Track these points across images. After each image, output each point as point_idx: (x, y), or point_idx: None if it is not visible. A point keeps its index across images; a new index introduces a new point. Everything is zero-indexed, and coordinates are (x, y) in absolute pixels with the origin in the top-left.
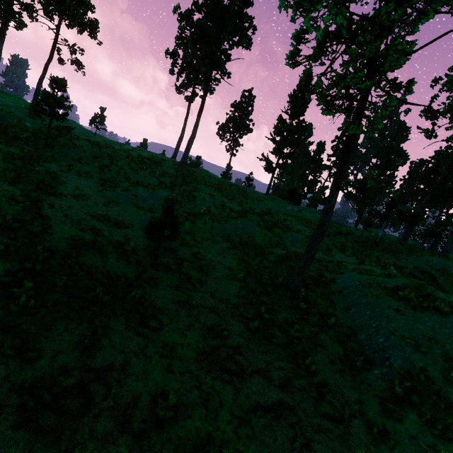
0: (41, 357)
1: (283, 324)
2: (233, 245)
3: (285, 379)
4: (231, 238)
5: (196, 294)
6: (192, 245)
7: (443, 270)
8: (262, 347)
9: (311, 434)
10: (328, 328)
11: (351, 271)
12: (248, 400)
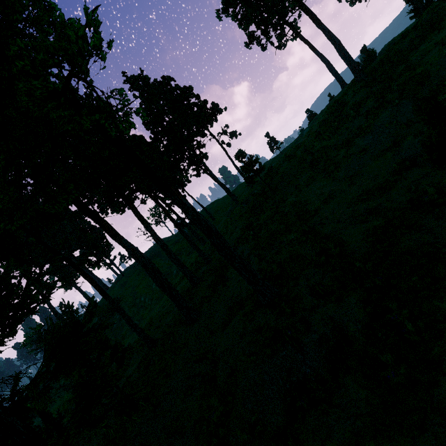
0: None
1: None
2: None
3: None
4: None
5: None
6: None
7: None
8: None
9: None
10: None
11: None
12: None
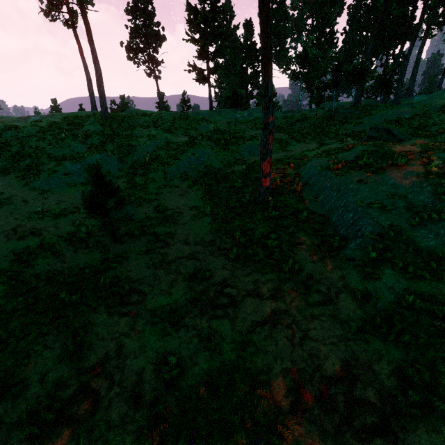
0: (29, 386)
1: (261, 239)
2: (193, 182)
3: (274, 289)
4: (188, 175)
5: (169, 249)
6: (151, 200)
7: (397, 119)
8: (246, 270)
9: (306, 326)
10: (302, 224)
11: (312, 159)
12: (245, 323)
